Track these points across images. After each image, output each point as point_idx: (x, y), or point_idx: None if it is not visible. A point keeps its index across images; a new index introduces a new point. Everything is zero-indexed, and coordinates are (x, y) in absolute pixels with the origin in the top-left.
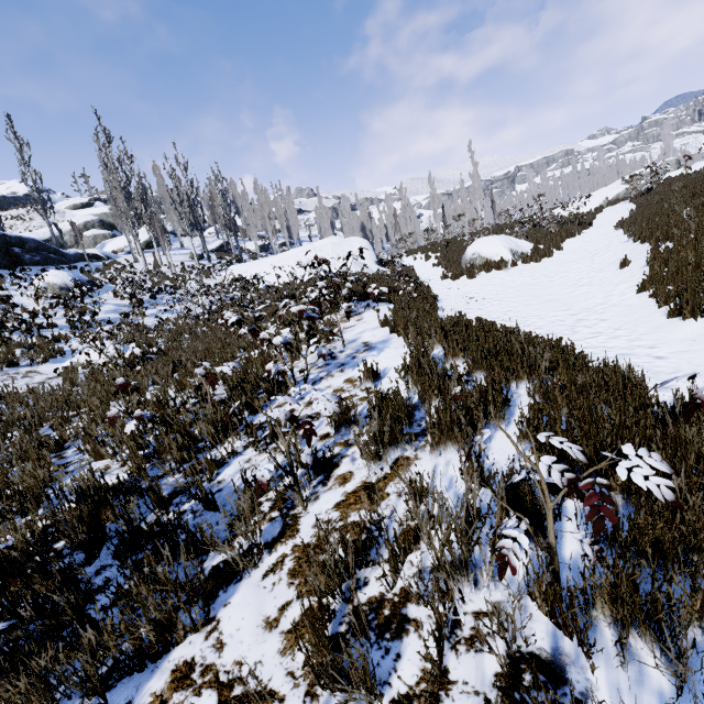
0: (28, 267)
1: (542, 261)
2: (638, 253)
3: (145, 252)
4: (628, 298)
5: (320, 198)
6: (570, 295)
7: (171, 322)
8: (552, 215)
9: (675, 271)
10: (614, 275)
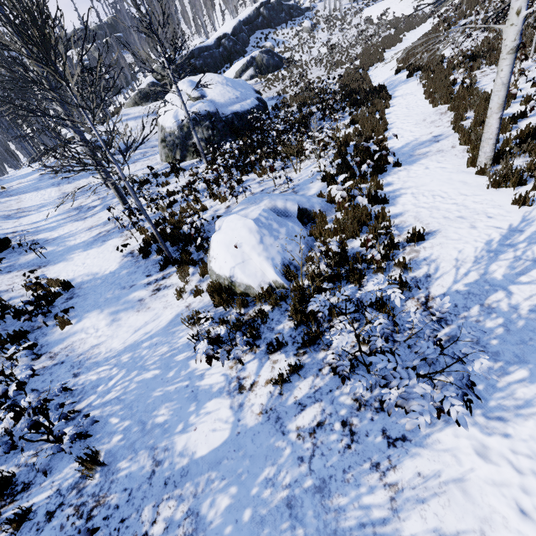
0: (295, 19)
1: None
2: None
3: None
4: None
5: None
6: None
7: (339, 42)
8: None
9: None
10: None
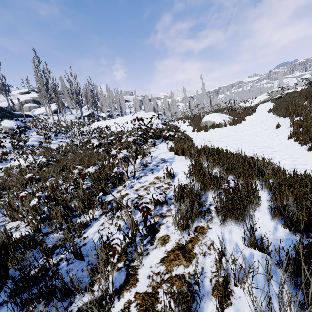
0: None
1: (237, 125)
2: (283, 122)
3: (54, 115)
4: (284, 141)
5: (135, 95)
6: (254, 139)
7: (63, 147)
8: (240, 105)
9: (306, 129)
10: (273, 131)
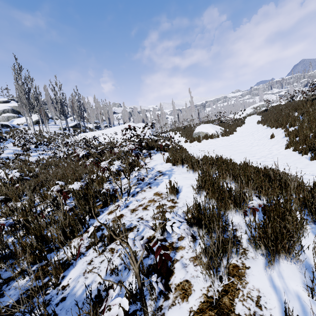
0: None
1: (230, 135)
2: (276, 132)
3: (35, 125)
4: (282, 151)
5: (124, 107)
6: (251, 150)
7: (44, 160)
8: (229, 117)
9: (304, 139)
10: (268, 141)
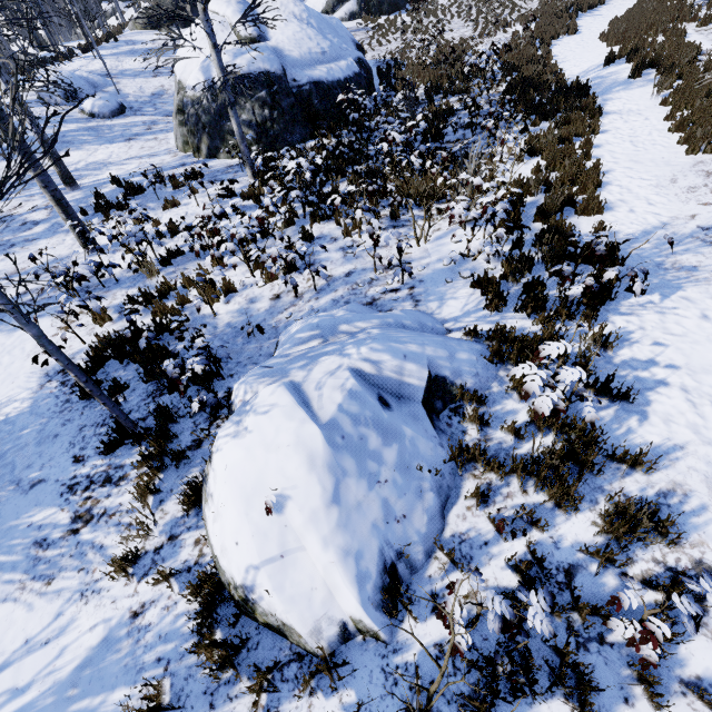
0: None
1: None
2: None
3: None
4: None
5: None
6: None
7: None
8: None
9: None
10: None
